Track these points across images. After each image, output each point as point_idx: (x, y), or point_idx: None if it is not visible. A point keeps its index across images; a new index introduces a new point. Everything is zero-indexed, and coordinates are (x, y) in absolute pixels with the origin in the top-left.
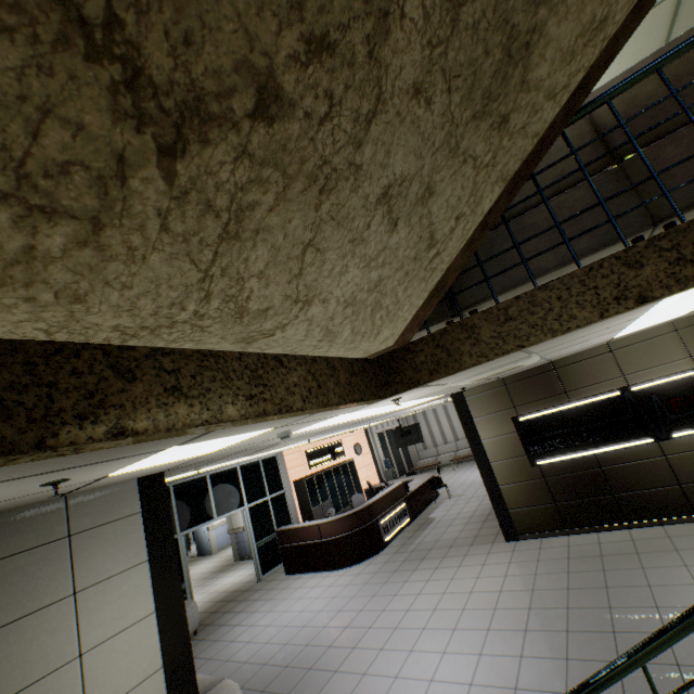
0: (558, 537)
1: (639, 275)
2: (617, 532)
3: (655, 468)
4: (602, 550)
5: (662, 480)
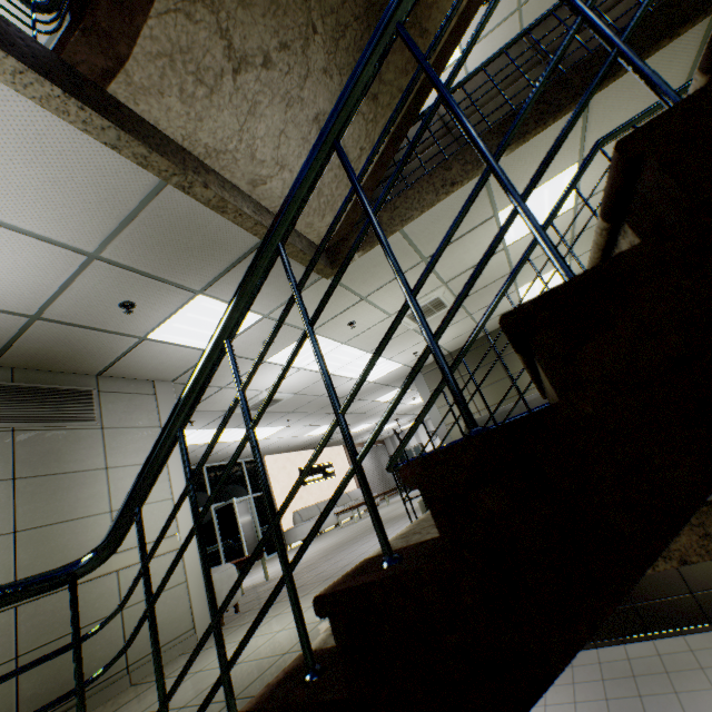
0: (587, 650)
1: (677, 541)
2: (642, 644)
3: (668, 577)
4: (633, 668)
5: (675, 589)
